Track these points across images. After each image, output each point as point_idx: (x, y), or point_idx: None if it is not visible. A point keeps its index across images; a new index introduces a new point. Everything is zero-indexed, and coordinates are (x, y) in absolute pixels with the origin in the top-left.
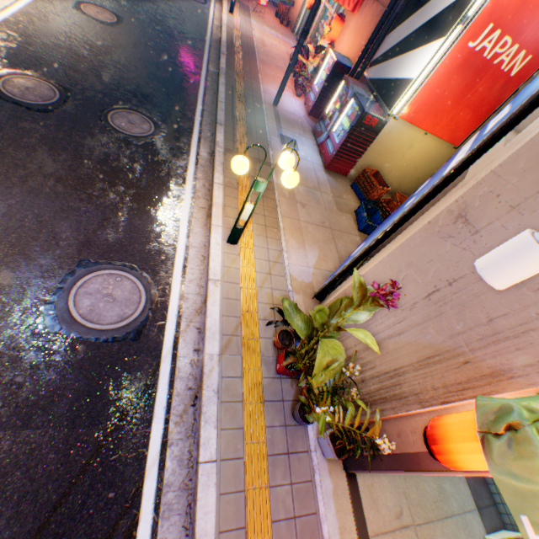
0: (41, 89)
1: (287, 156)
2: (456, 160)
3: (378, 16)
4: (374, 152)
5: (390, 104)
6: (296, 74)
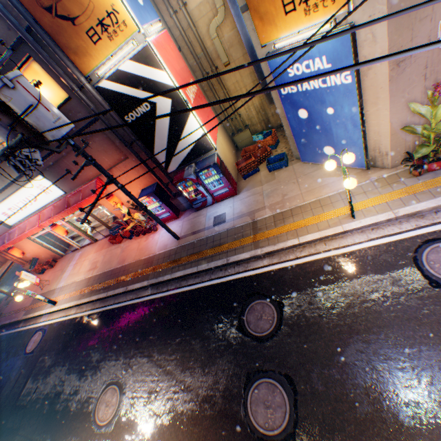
0: (260, 397)
1: (332, 162)
2: (333, 81)
3: (126, 166)
4: (226, 164)
5: (208, 149)
6: (130, 236)
